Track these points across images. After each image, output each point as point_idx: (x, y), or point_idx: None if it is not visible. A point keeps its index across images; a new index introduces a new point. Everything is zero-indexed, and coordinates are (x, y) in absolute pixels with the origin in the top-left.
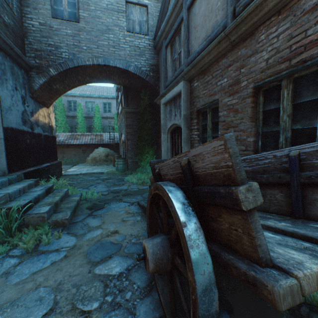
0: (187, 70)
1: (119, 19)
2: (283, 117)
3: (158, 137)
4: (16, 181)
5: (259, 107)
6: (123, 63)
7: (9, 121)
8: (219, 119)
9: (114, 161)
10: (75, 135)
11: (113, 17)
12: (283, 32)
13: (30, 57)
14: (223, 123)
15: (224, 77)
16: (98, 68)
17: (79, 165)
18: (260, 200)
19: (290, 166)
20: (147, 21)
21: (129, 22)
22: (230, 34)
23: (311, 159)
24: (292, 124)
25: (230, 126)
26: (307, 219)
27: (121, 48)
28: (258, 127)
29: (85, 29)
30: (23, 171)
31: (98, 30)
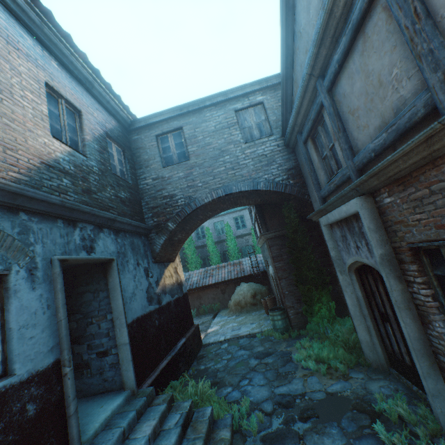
0: (359, 181)
1: (231, 135)
2: None
3: (328, 263)
4: (146, 406)
5: None
6: (248, 183)
7: (133, 312)
8: None
9: (266, 306)
10: (209, 270)
11: (224, 135)
12: None
13: (148, 218)
14: None
15: None
16: (219, 200)
17: (220, 315)
18: None
19: None
20: (266, 118)
21: (244, 131)
22: None
23: None
24: None
25: None
26: None
27: (242, 166)
28: None
29: (197, 164)
30: (155, 374)
31: (210, 158)
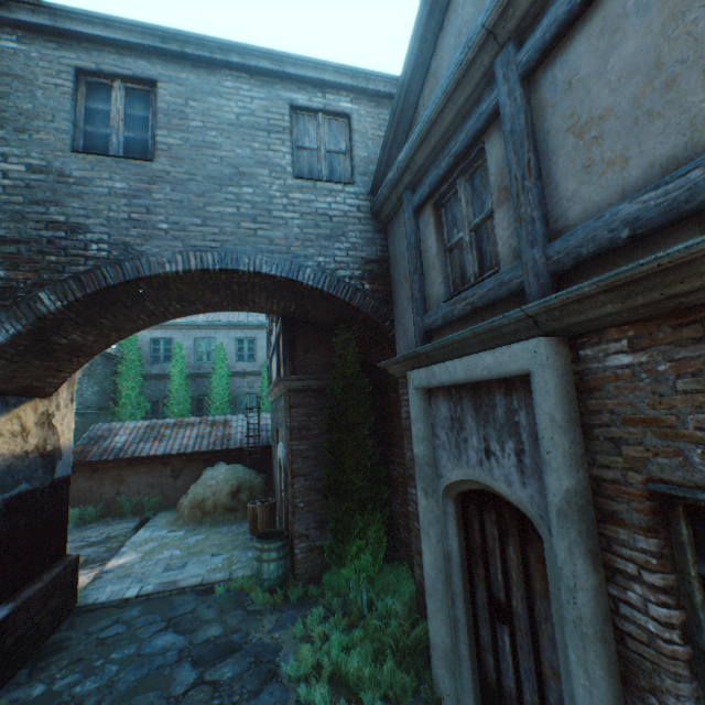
0: (565, 297)
1: (270, 148)
2: None
3: (389, 458)
4: None
5: None
6: (281, 260)
7: None
8: None
9: (254, 519)
10: (159, 426)
11: (254, 143)
12: None
13: None
14: None
15: None
16: (203, 278)
17: (154, 525)
18: None
19: None
20: (349, 149)
21: (300, 155)
22: None
23: None
24: None
25: None
26: None
27: (277, 222)
28: None
29: (170, 176)
30: None
31: (207, 177)
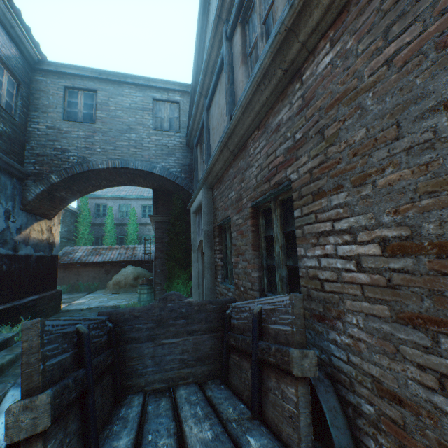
0: (204, 177)
1: (143, 117)
2: (275, 248)
3: None
4: None
5: (260, 231)
6: (146, 164)
7: None
8: (232, 242)
9: None
10: (99, 249)
11: (137, 115)
12: (263, 148)
13: (29, 163)
14: (235, 247)
15: (232, 189)
16: (115, 171)
17: (95, 293)
18: (44, 424)
19: (252, 329)
20: (179, 117)
21: (157, 120)
22: (228, 144)
23: (268, 322)
24: (287, 259)
25: (240, 252)
26: (264, 422)
27: (145, 148)
28: (262, 258)
29: (102, 130)
30: None
31: (117, 130)
